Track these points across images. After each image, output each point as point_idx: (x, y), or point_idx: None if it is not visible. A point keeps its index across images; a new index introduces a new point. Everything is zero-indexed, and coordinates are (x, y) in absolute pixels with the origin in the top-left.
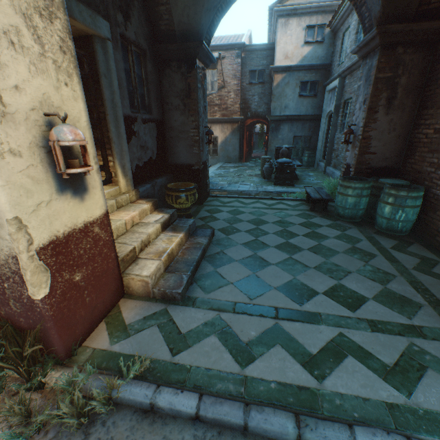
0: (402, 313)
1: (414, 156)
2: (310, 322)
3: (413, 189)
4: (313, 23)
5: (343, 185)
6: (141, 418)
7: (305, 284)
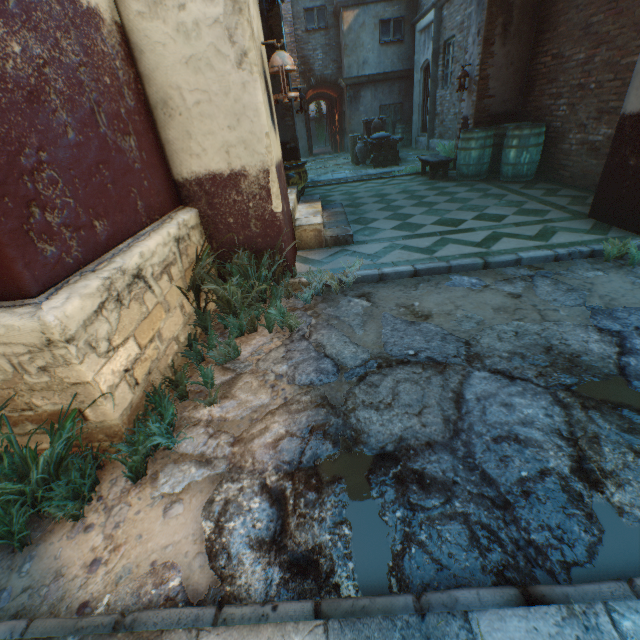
0: (536, 216)
1: (533, 93)
2: (468, 232)
3: (535, 125)
4: None
5: (465, 138)
6: (376, 284)
7: (453, 218)
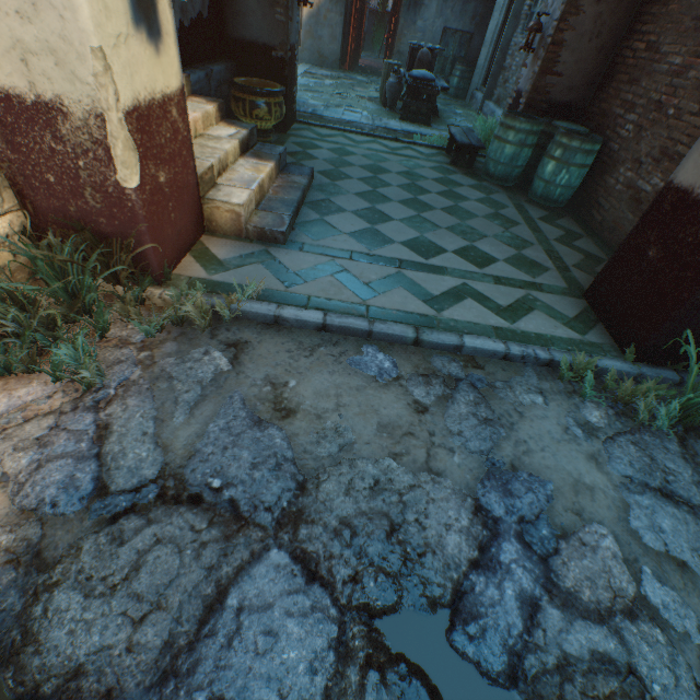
0: (528, 274)
1: (608, 89)
2: (435, 273)
3: (589, 139)
4: None
5: (505, 124)
6: (266, 328)
7: (434, 242)
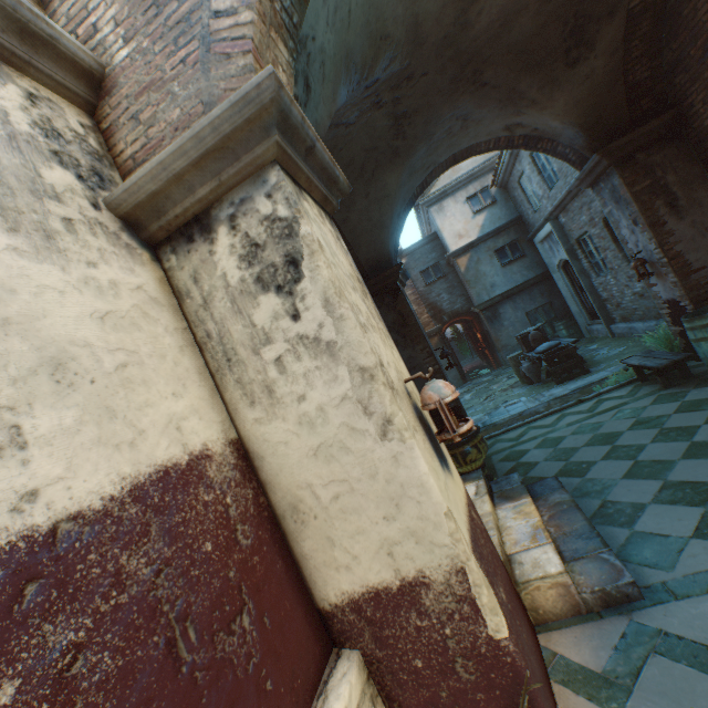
0: None
1: None
2: None
3: None
4: (471, 192)
5: (695, 326)
6: None
7: None
